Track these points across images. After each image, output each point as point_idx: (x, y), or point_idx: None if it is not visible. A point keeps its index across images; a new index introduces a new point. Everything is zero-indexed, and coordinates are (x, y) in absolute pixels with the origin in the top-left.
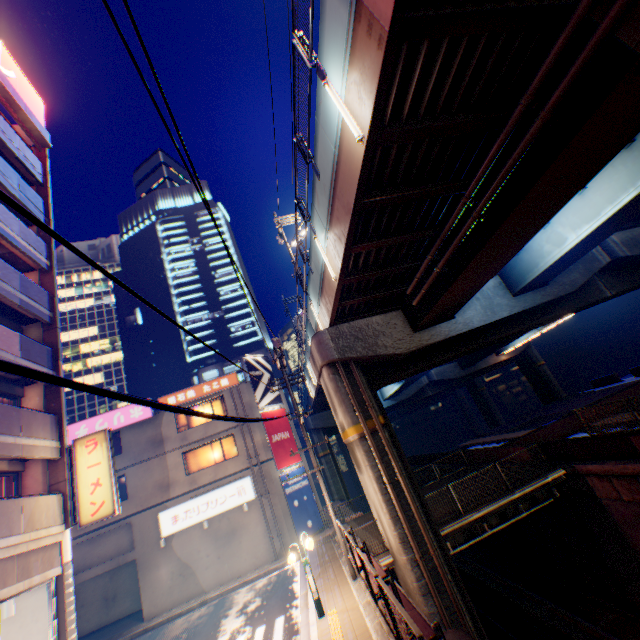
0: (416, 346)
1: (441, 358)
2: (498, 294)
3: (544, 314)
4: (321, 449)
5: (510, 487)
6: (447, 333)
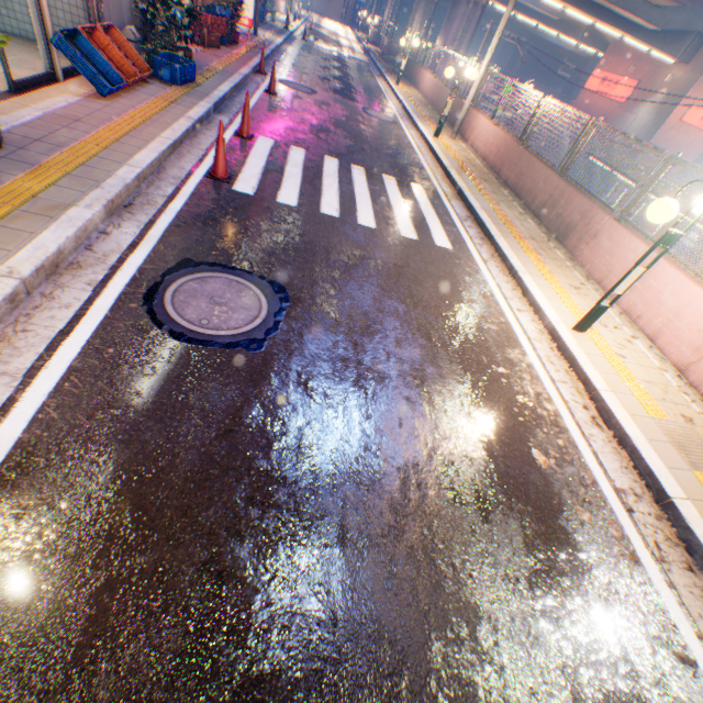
0: None
1: None
2: None
3: None
4: None
5: None
6: None
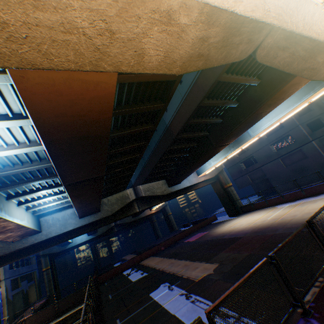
0: (11, 250)
1: (38, 249)
2: (72, 217)
3: (104, 221)
4: (45, 266)
5: (60, 314)
6: (33, 241)
